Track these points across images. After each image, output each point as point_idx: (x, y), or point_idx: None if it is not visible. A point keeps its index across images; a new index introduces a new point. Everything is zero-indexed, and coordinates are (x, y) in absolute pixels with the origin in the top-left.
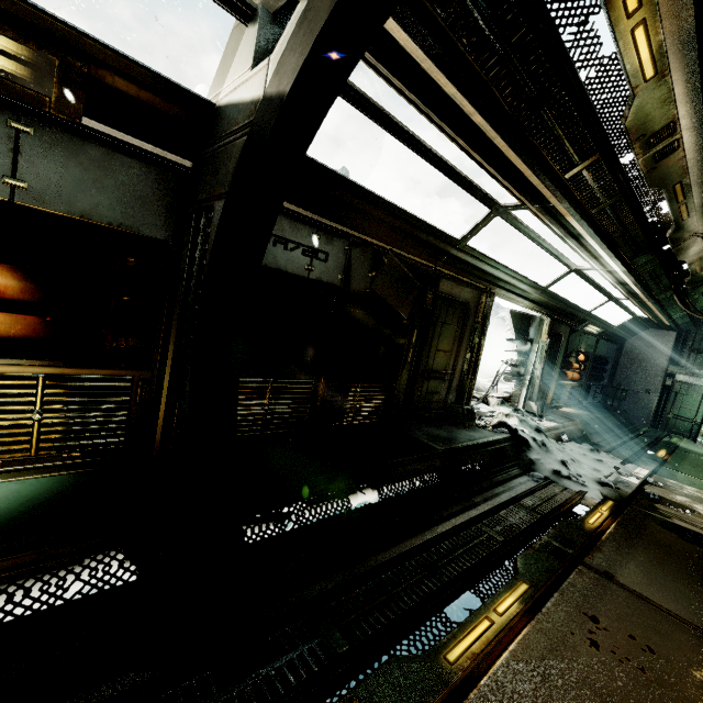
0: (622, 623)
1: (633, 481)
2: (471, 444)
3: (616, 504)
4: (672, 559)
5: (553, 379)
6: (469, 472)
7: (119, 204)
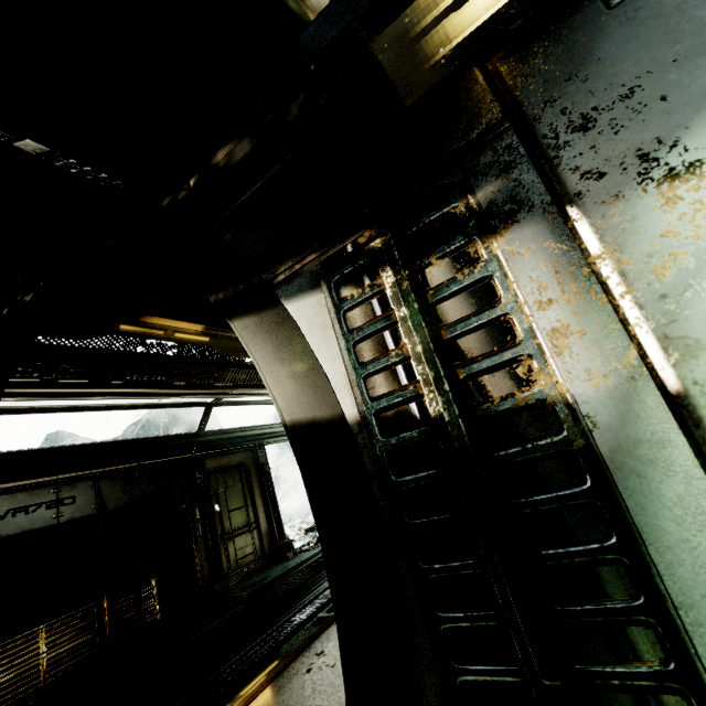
0: None
1: None
2: (282, 572)
3: None
4: None
5: None
6: (279, 599)
7: None
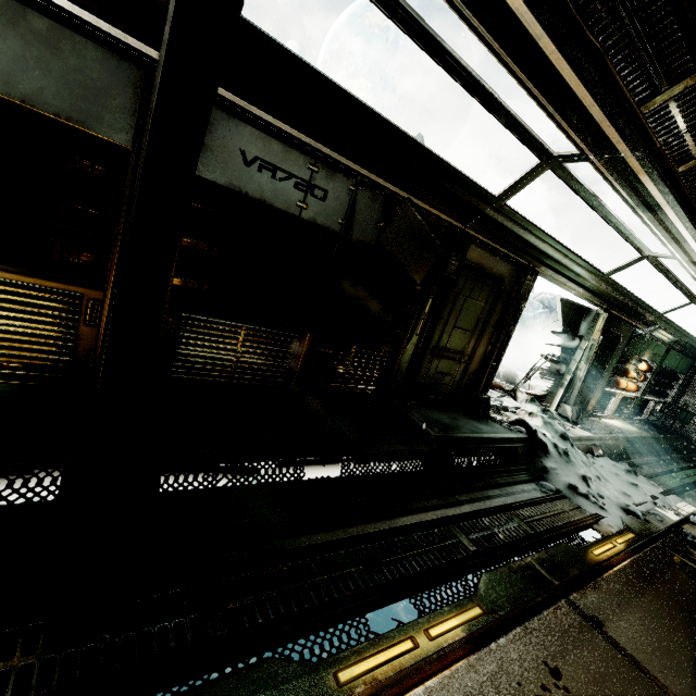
0: (592, 687)
1: (670, 516)
2: (474, 436)
3: (638, 539)
4: (692, 621)
5: (599, 384)
6: (463, 467)
7: (68, 93)
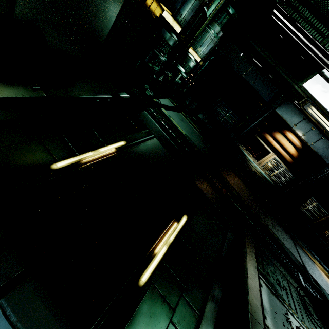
0: None
1: None
2: None
3: None
4: None
5: None
6: None
7: (325, 153)
